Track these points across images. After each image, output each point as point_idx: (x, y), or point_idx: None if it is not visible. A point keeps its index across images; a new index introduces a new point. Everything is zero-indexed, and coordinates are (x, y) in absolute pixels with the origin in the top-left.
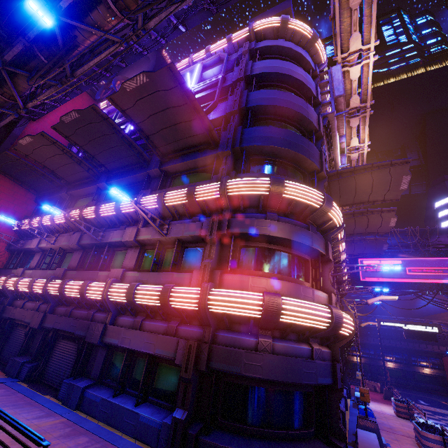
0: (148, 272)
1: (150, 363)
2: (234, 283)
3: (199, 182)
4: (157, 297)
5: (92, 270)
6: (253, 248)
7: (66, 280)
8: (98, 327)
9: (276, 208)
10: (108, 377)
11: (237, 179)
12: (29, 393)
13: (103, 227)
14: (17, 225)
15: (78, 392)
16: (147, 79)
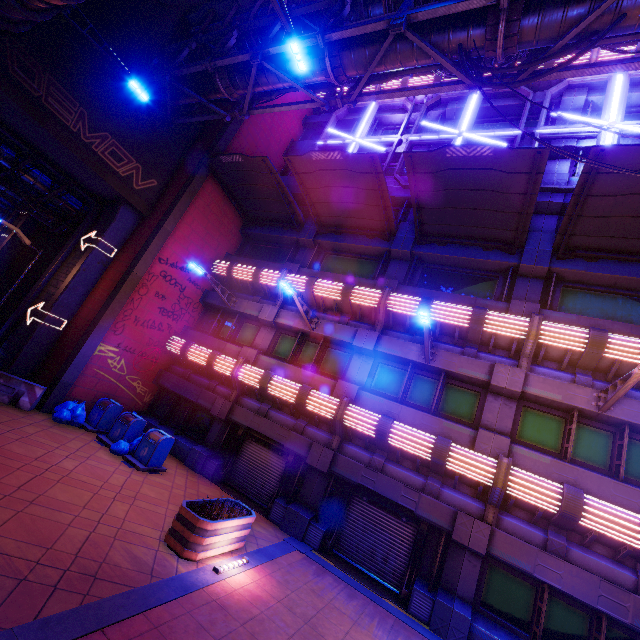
0: (572, 466)
1: (580, 616)
2: None
3: None
4: None
5: (402, 402)
6: None
7: (389, 418)
8: (478, 527)
9: None
10: (485, 603)
11: None
12: (363, 589)
13: (416, 332)
14: (226, 269)
15: (465, 625)
16: None
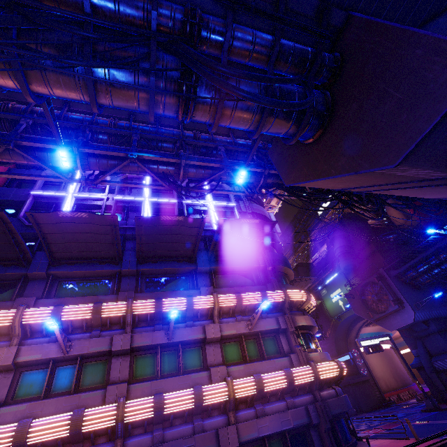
0: (251, 363)
1: (278, 441)
2: (315, 358)
3: (256, 286)
4: (284, 380)
5: (160, 377)
6: (301, 333)
7: (161, 394)
8: (231, 430)
9: (303, 307)
10: None
11: (292, 290)
12: None
13: (155, 323)
14: None
15: None
16: (258, 222)
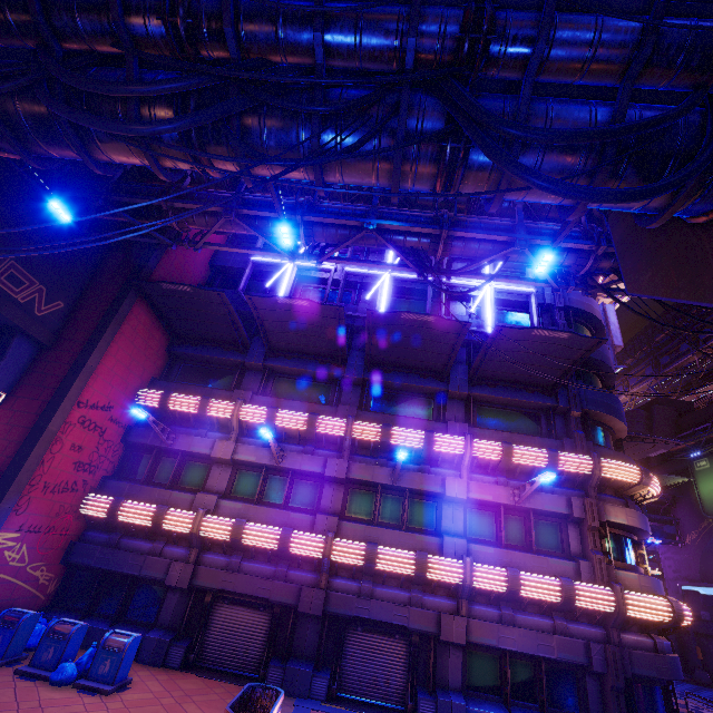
0: (507, 550)
1: (528, 665)
2: (627, 582)
3: (542, 438)
4: (557, 593)
5: (377, 523)
6: (611, 533)
7: (375, 545)
8: (458, 622)
9: (629, 493)
10: (469, 685)
11: (611, 461)
12: None
13: (378, 454)
14: (160, 400)
15: (463, 711)
16: (566, 337)
